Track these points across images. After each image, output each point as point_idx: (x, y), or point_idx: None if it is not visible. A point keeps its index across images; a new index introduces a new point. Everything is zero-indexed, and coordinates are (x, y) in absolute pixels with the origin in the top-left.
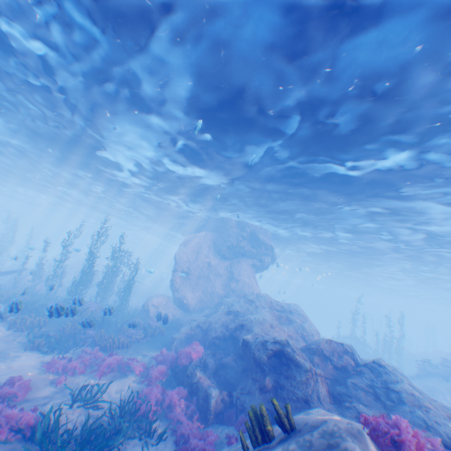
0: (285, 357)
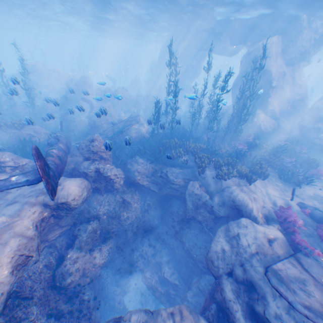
0: None
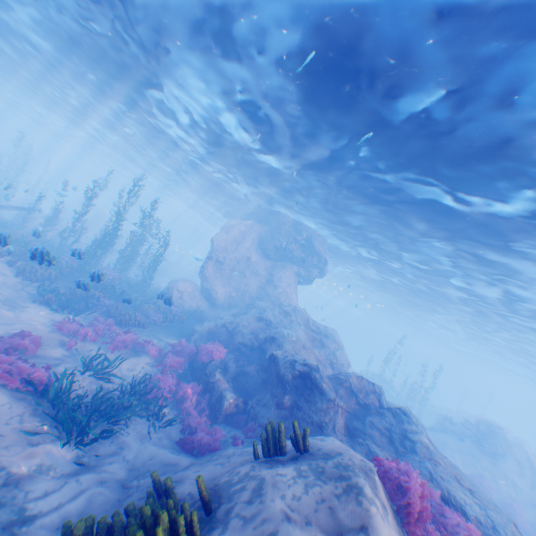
0: (310, 382)
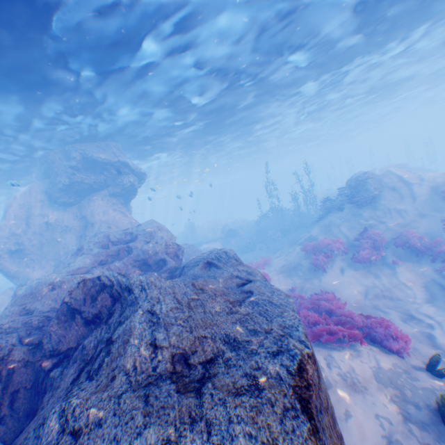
0: None
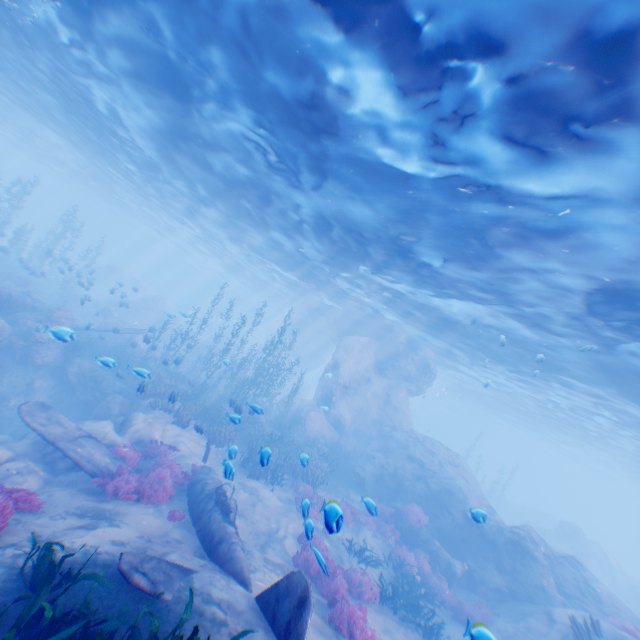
0: (521, 548)
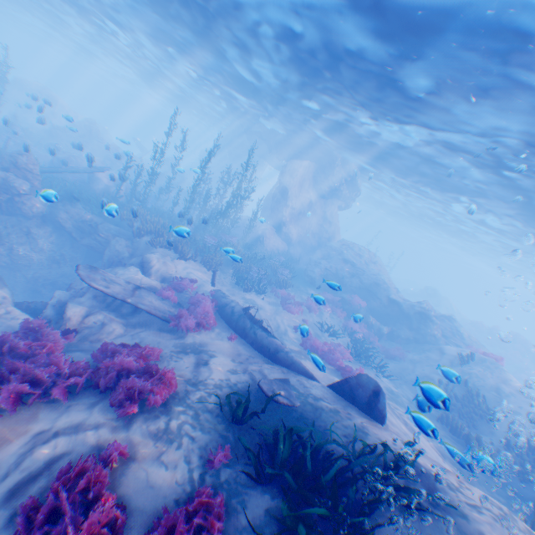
0: (424, 315)
